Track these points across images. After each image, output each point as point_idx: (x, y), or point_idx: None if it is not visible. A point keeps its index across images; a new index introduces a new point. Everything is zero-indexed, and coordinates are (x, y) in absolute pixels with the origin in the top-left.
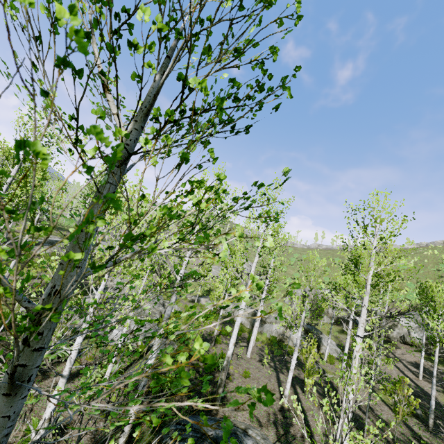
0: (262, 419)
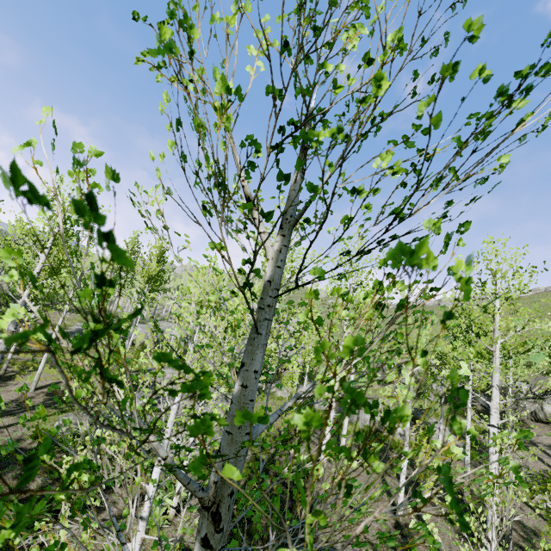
0: (375, 541)
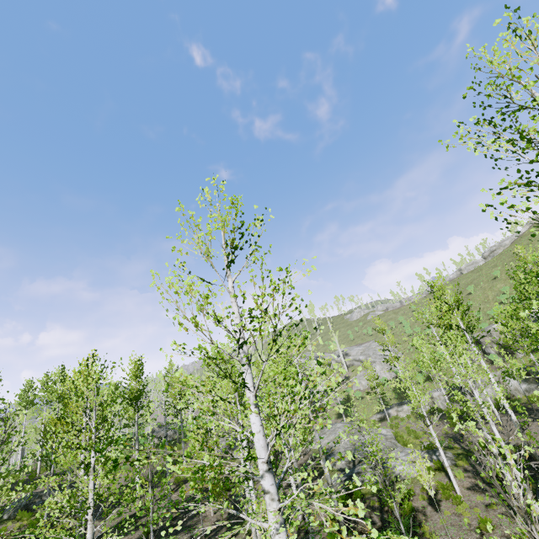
0: None
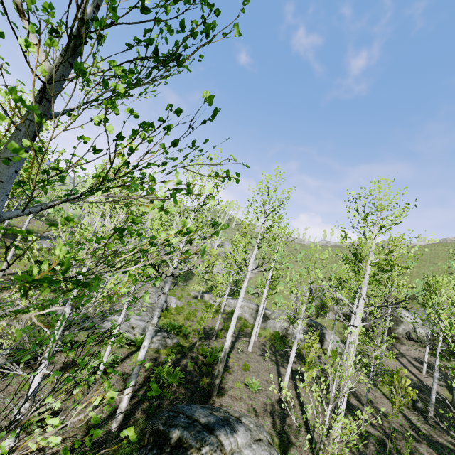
0: (259, 409)
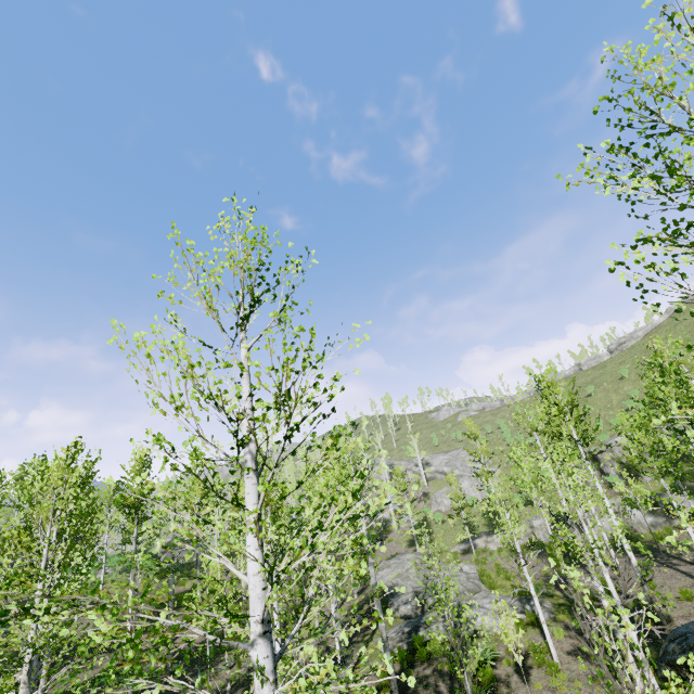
0: None
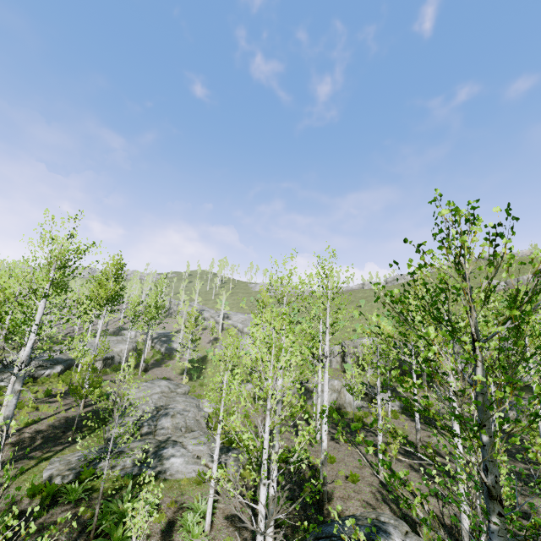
0: (371, 501)
